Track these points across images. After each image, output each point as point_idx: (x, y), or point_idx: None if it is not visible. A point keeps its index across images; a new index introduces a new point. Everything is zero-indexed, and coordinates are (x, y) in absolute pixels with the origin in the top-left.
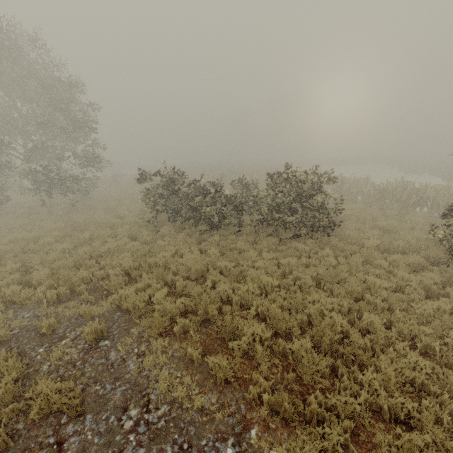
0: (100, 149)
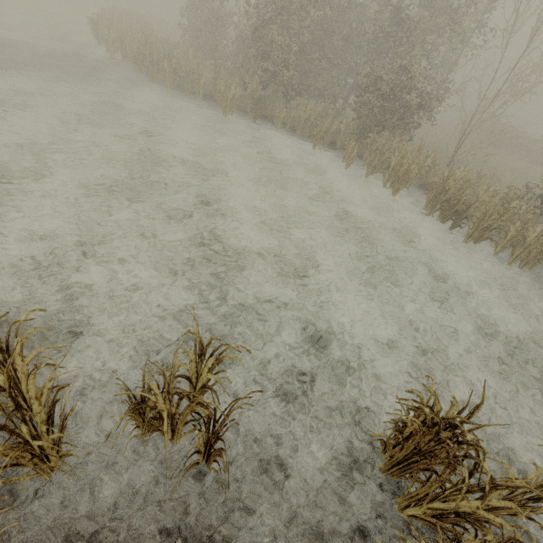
0: None
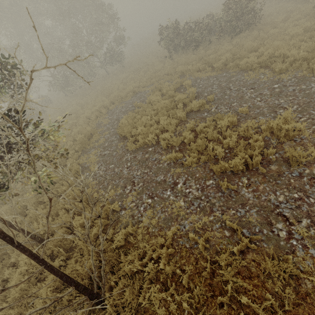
0: (122, 31)
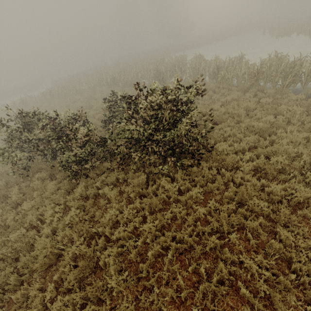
0: None
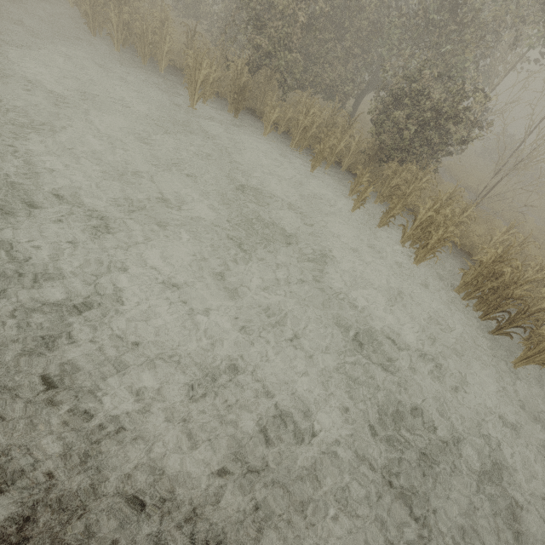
0: None
